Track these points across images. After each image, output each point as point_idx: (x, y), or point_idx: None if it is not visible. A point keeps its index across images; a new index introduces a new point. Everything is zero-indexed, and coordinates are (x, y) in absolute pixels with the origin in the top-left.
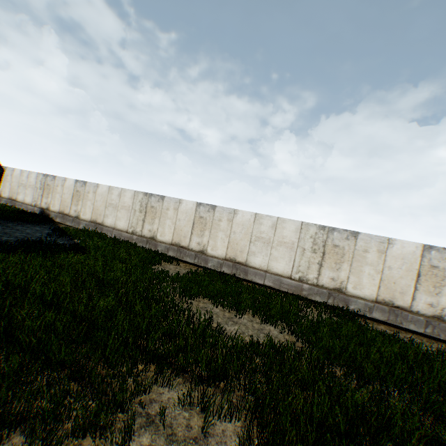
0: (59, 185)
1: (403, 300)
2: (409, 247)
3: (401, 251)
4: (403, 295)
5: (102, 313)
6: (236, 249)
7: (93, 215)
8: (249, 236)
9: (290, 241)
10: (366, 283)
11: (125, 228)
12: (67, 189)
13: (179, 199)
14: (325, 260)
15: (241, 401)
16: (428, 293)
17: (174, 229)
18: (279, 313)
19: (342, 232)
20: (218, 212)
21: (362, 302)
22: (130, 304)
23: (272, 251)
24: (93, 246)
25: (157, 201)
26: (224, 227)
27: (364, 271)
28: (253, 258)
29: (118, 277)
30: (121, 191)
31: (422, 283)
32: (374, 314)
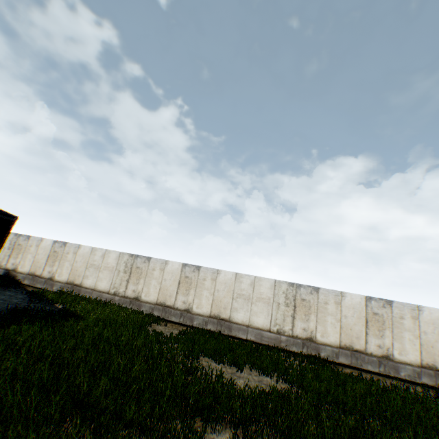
0: (33, 245)
1: (359, 344)
2: (356, 299)
3: (351, 302)
4: (358, 339)
5: (144, 375)
6: (220, 306)
7: (70, 276)
8: (232, 293)
9: (267, 297)
10: (331, 331)
11: (107, 289)
12: (42, 250)
13: (165, 260)
14: (296, 312)
15: (271, 437)
16: (375, 336)
17: (160, 289)
18: (271, 364)
19: (307, 288)
20: (202, 272)
21: (329, 348)
22: (156, 365)
23: (252, 306)
24: (85, 310)
25: (143, 261)
26: (209, 286)
27: (328, 320)
28: (236, 314)
29: (126, 342)
30: (105, 253)
31: (370, 328)
32: (340, 359)
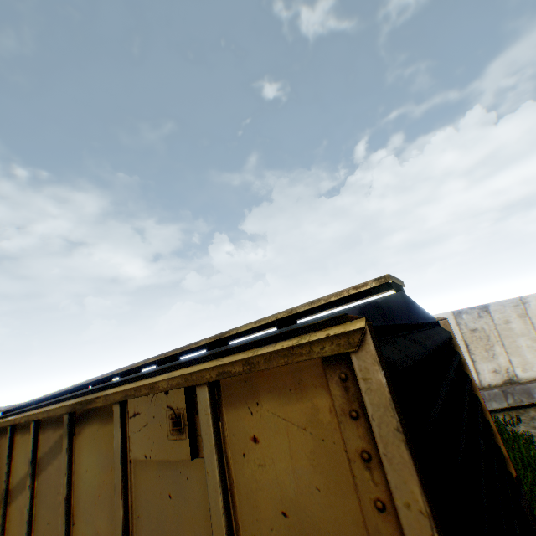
0: None
1: None
2: None
3: None
4: None
5: None
6: None
7: None
8: None
9: None
10: None
11: None
12: None
13: None
14: None
15: None
16: None
17: None
18: None
19: None
20: (495, 311)
21: None
22: None
23: None
24: None
25: None
26: (520, 329)
27: None
28: None
29: None
30: None
31: None
32: None
